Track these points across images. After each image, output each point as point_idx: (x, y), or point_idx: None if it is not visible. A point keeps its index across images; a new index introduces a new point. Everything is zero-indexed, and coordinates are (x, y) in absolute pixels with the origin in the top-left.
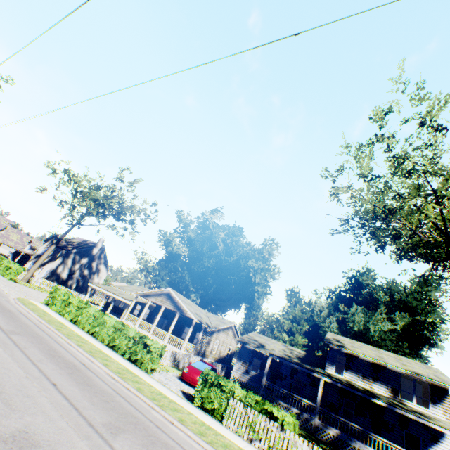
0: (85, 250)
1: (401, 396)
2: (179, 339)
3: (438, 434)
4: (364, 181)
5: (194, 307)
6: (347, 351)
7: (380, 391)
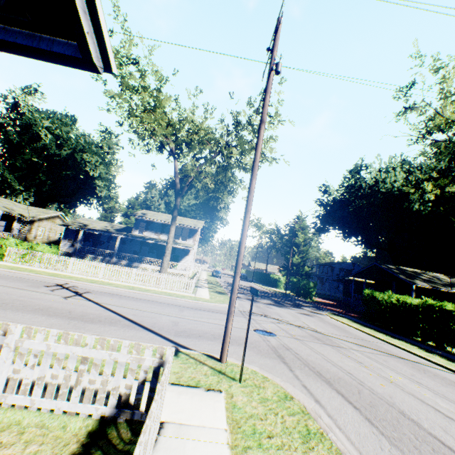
0: None
1: (183, 240)
2: None
3: (188, 252)
4: (122, 90)
5: (4, 202)
6: (148, 220)
7: (164, 238)
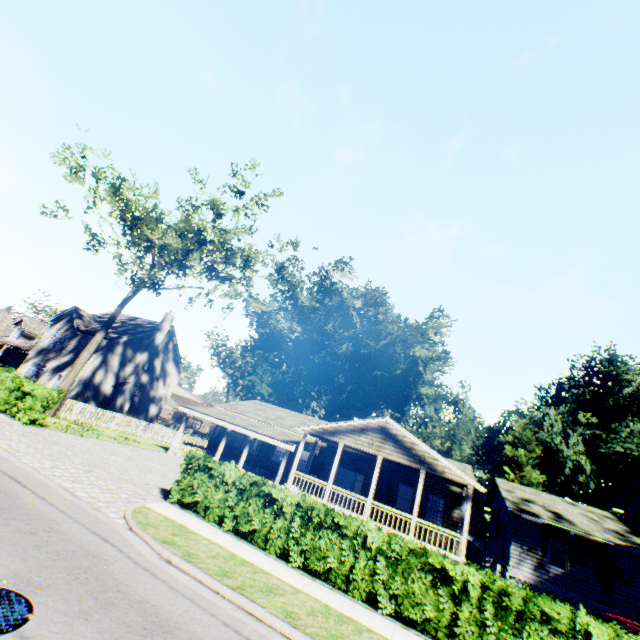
0: (141, 338)
1: None
2: (446, 530)
3: None
4: None
5: None
6: None
7: None
